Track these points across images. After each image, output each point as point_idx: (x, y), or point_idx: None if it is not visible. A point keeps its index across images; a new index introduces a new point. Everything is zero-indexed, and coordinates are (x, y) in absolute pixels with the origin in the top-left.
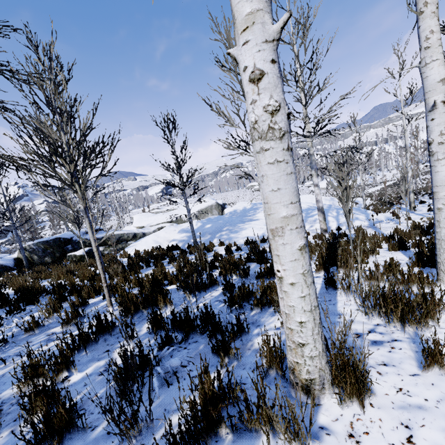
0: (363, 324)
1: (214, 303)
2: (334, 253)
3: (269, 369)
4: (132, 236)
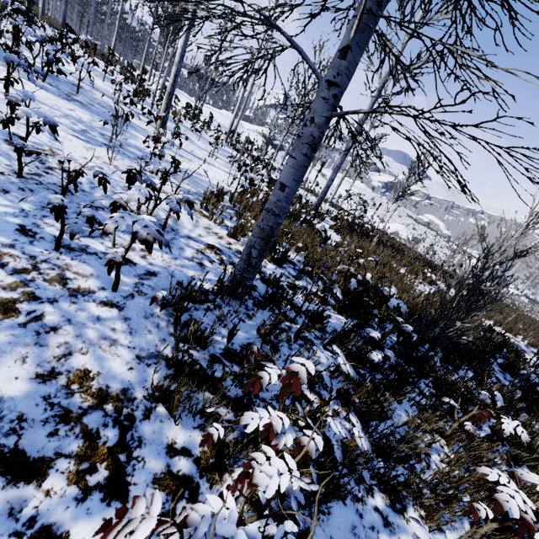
0: None
1: None
2: None
3: None
4: None
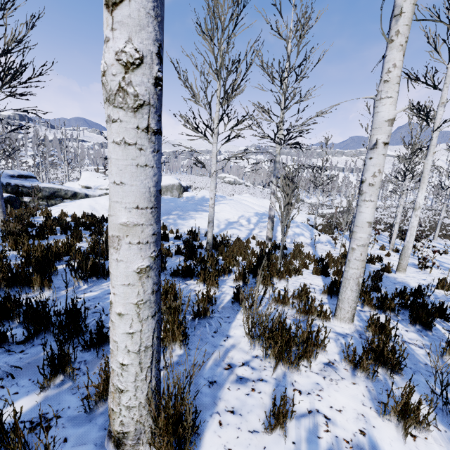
0: (243, 353)
1: (105, 296)
2: (259, 266)
3: (99, 401)
4: (71, 195)
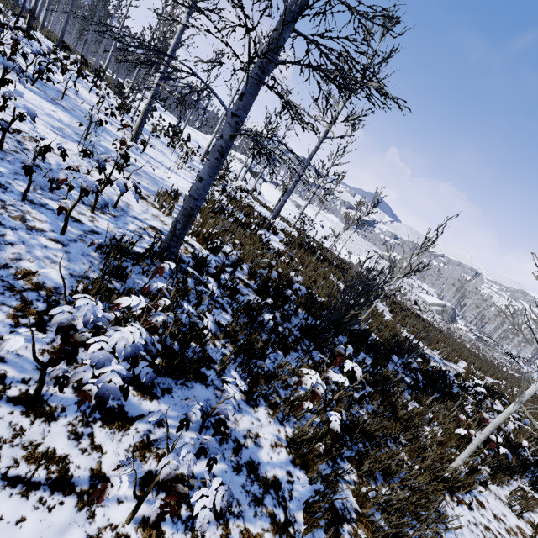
0: None
1: None
2: None
3: None
4: None
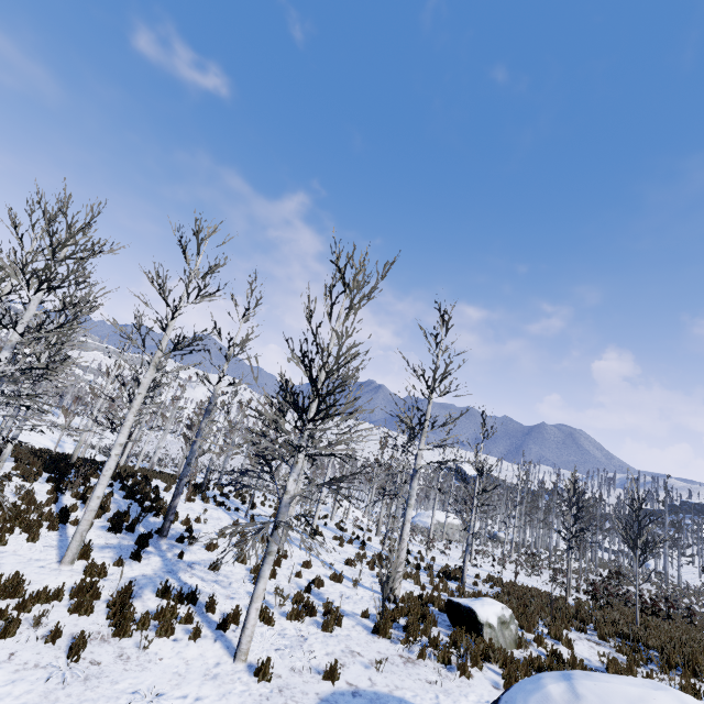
0: None
1: None
2: None
3: None
4: None
